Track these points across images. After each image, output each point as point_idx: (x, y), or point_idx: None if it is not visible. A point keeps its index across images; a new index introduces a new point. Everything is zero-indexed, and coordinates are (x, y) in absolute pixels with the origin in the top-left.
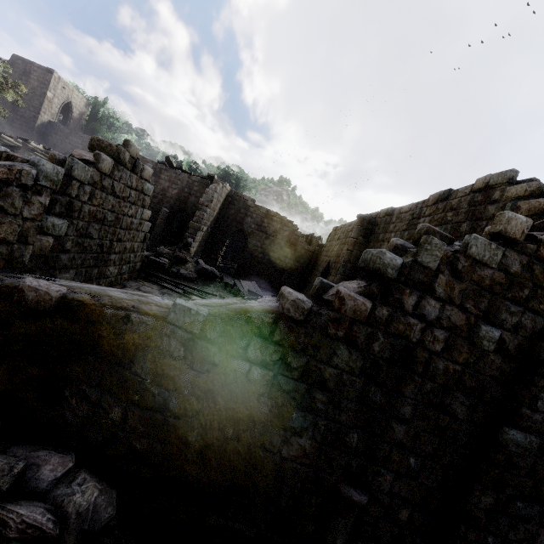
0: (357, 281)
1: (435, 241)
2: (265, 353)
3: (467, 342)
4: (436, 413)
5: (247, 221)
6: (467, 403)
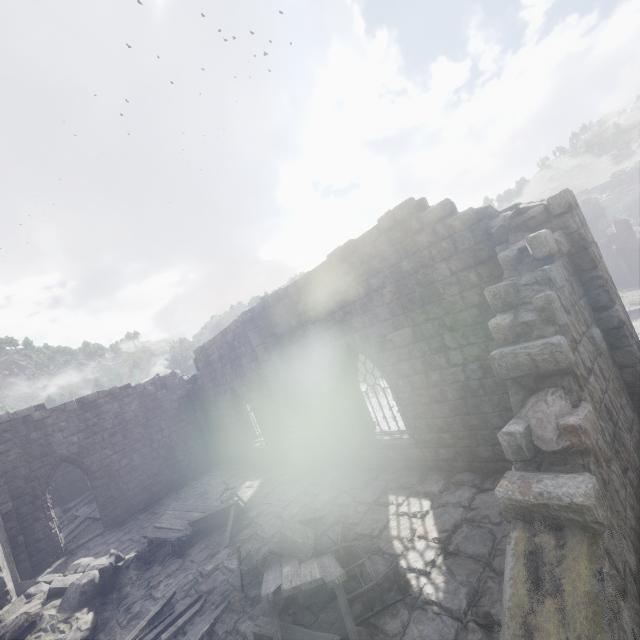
0: (555, 396)
1: (552, 296)
2: (635, 605)
3: (599, 357)
4: (634, 434)
5: (58, 441)
6: (625, 401)
